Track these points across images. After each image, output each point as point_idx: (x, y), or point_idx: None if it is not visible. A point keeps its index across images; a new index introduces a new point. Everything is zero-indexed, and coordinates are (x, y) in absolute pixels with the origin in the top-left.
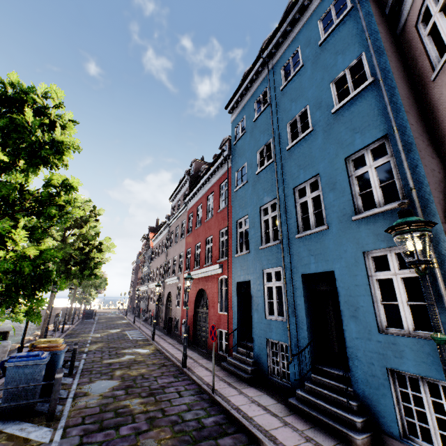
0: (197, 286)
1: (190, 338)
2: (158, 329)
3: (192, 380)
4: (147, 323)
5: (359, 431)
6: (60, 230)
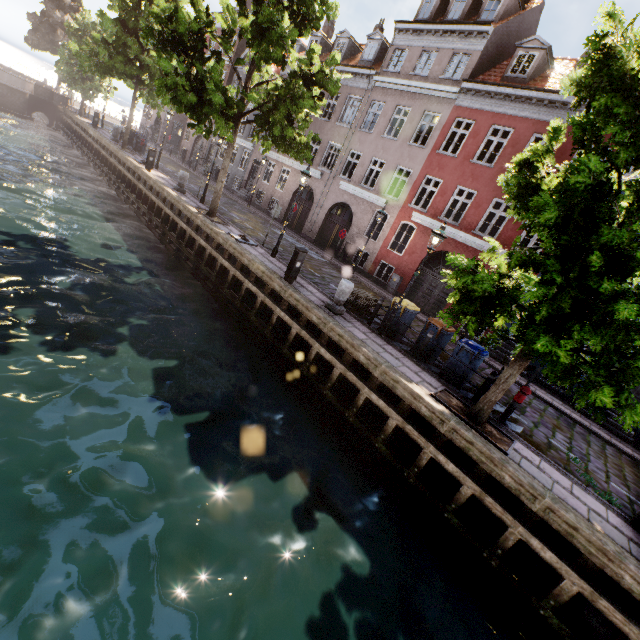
0: (440, 245)
1: (398, 290)
2: (309, 241)
3: (485, 363)
4: (259, 209)
5: (629, 437)
6: (255, 14)
